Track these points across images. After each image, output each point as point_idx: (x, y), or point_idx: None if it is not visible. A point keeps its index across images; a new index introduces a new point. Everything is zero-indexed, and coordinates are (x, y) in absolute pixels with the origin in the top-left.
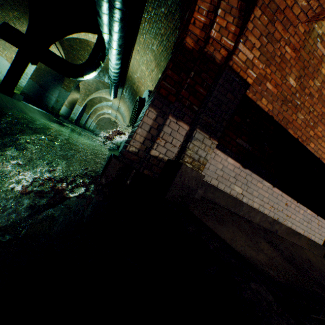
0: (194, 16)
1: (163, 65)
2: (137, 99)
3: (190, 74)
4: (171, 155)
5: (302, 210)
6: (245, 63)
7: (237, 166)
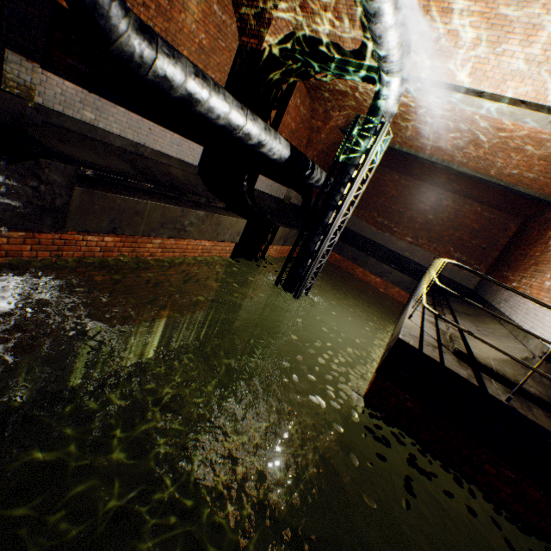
0: None
1: None
2: None
3: None
4: None
5: (170, 135)
6: None
7: (80, 91)
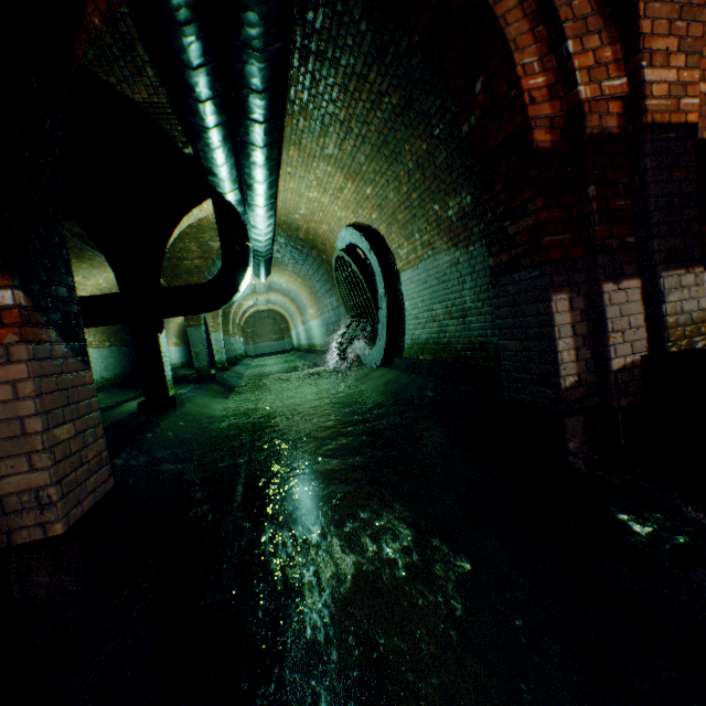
0: (523, 88)
1: (371, 170)
2: (337, 256)
3: (589, 193)
4: (640, 346)
5: None
6: (669, 96)
7: None
